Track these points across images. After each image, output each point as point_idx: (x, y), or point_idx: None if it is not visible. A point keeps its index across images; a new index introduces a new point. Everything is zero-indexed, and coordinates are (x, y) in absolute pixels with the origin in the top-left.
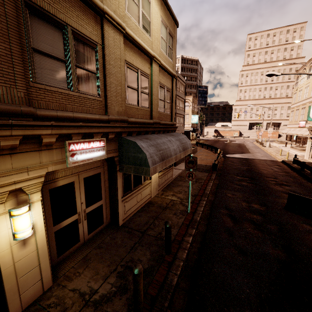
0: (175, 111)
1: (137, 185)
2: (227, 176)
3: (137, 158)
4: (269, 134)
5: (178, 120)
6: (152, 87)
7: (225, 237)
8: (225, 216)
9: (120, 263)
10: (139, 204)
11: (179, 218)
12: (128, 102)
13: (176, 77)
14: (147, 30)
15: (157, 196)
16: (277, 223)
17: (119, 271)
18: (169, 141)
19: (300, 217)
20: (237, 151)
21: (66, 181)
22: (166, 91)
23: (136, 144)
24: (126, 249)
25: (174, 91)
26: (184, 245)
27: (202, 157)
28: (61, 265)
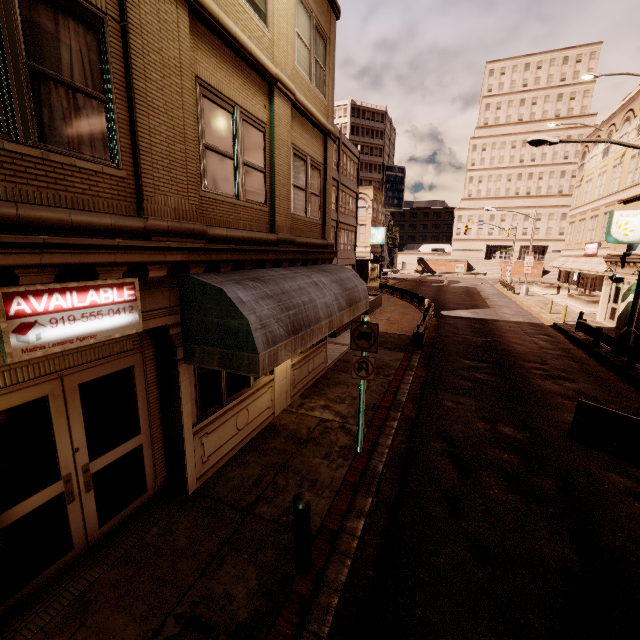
0: (337, 219)
1: (238, 389)
2: (444, 359)
3: (226, 330)
4: (526, 270)
5: (343, 238)
6: (275, 156)
7: (442, 514)
8: (441, 458)
9: (174, 609)
10: (243, 433)
11: (335, 468)
12: (208, 186)
13: (335, 136)
14: (260, 10)
15: (289, 411)
16: (554, 471)
17: (167, 637)
18: (316, 285)
19: (602, 456)
20: (463, 303)
21: (19, 397)
22: (311, 169)
23: (223, 294)
24: (195, 564)
25: (330, 169)
26: (343, 545)
27: (391, 316)
28: (9, 627)
